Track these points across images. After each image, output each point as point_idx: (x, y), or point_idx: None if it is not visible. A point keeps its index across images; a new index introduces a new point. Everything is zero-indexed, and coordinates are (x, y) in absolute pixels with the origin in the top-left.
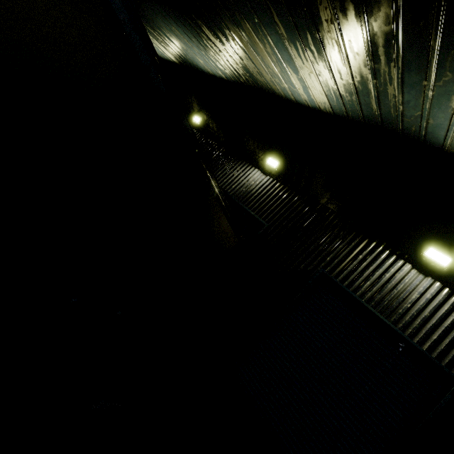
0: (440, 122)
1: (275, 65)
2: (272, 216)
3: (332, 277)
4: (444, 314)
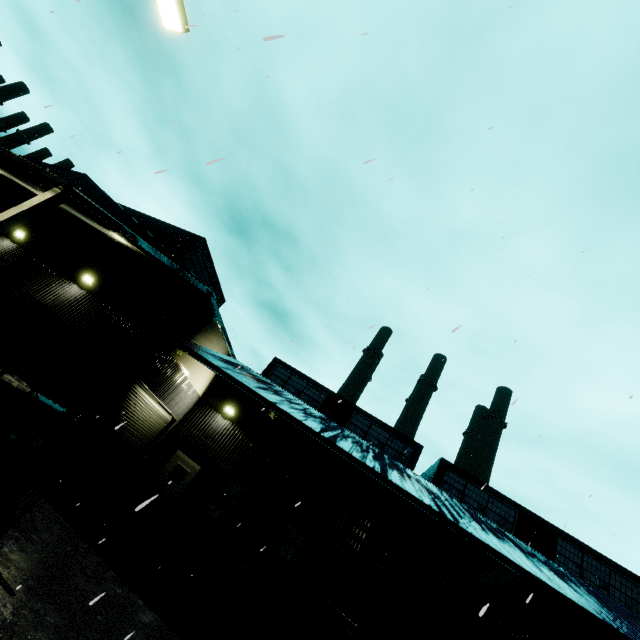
0: (73, 213)
1: (2, 171)
2: (7, 268)
3: (31, 295)
4: (81, 303)
